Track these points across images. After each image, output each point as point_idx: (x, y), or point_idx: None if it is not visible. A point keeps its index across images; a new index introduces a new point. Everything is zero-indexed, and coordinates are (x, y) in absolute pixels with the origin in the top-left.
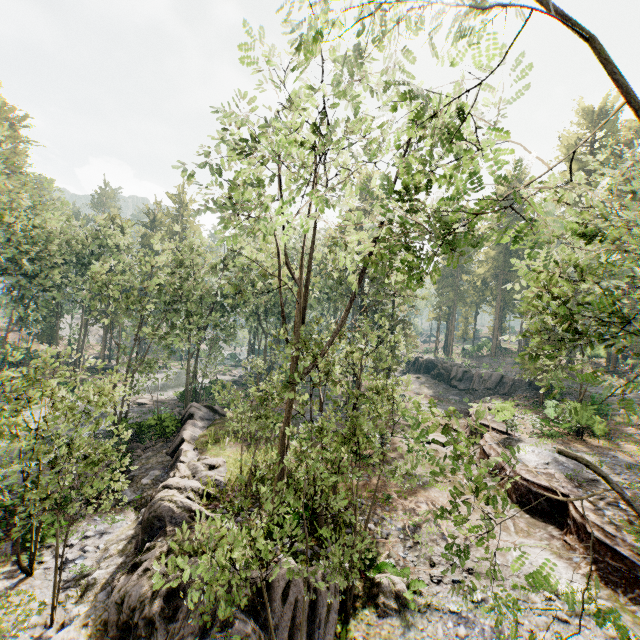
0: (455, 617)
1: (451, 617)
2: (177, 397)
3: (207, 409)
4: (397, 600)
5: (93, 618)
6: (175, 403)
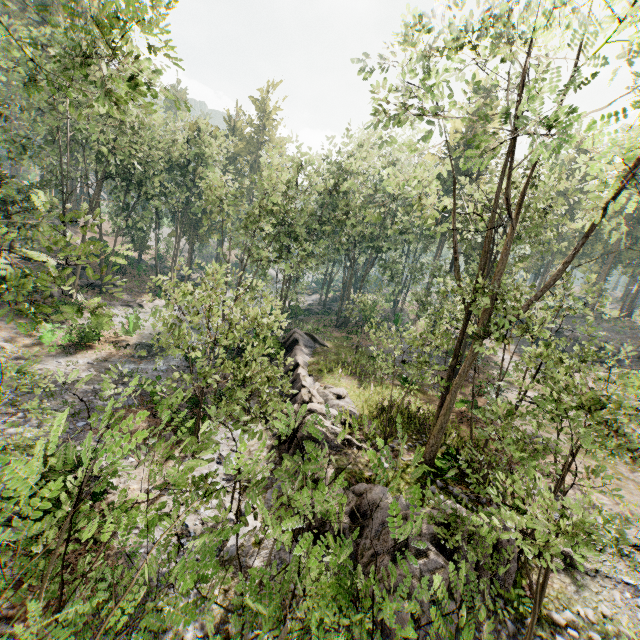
0: (630, 589)
1: (626, 588)
2: None
3: (307, 337)
4: (562, 560)
5: (270, 514)
6: None
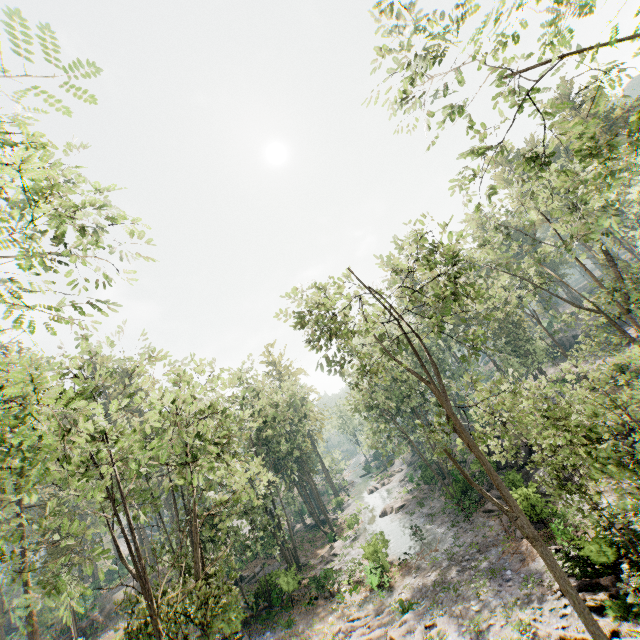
0: None
1: None
2: (408, 493)
3: None
4: None
5: None
6: (417, 493)
